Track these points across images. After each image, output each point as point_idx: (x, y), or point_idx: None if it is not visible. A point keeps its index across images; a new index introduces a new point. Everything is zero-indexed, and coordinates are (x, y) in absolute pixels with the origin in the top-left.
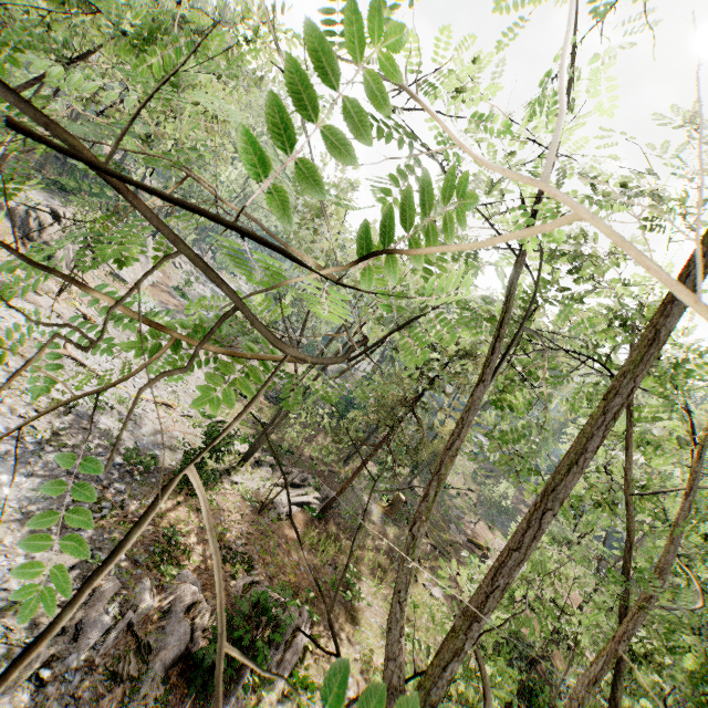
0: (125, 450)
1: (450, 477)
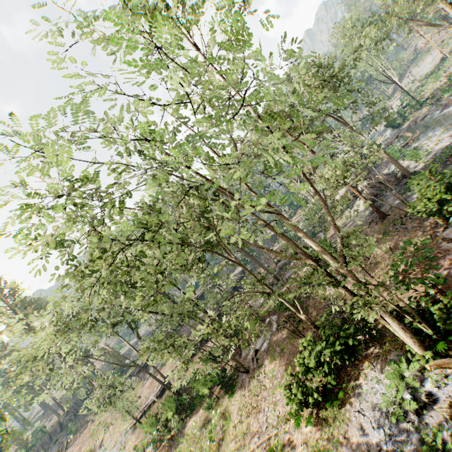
0: None
1: None
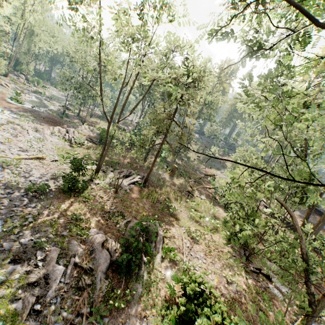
0: (25, 187)
1: (189, 154)
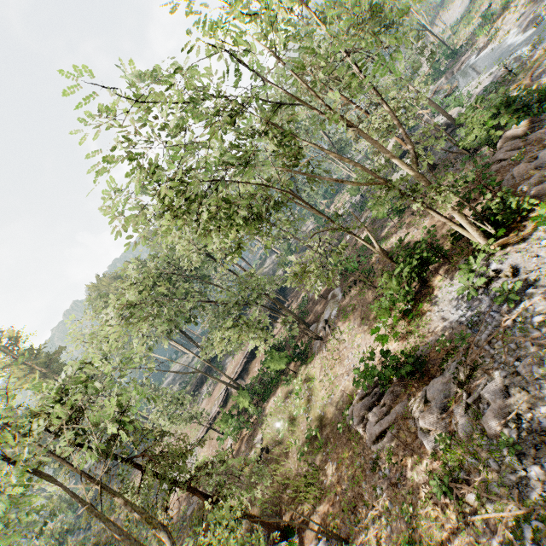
0: None
1: None
